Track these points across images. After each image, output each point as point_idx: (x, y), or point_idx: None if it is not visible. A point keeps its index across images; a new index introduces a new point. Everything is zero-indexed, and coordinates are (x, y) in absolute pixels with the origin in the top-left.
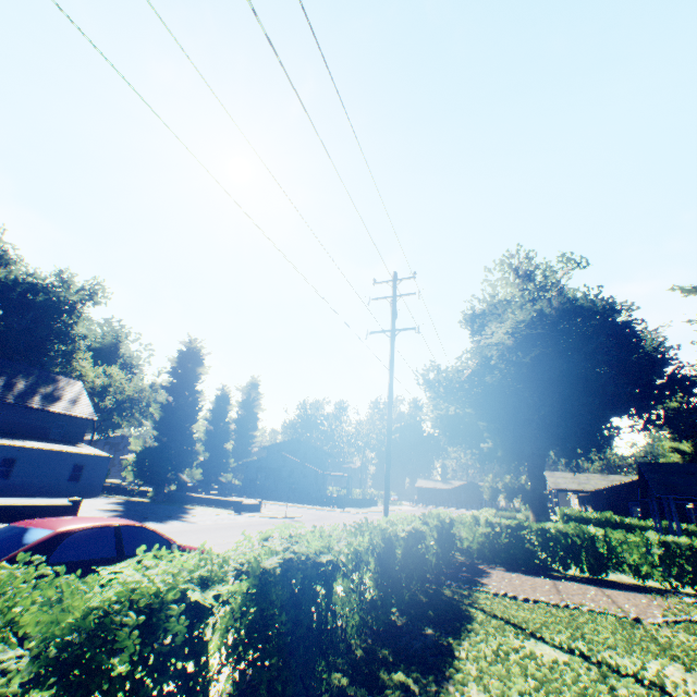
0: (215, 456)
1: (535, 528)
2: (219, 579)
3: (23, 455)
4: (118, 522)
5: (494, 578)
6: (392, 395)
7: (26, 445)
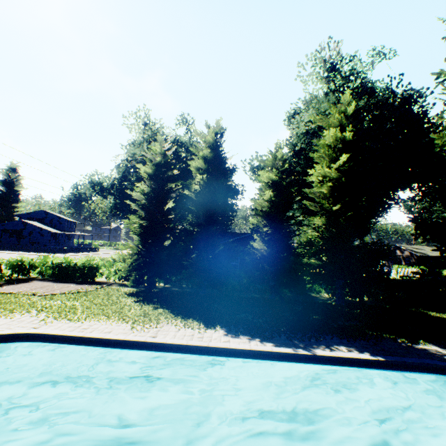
0: None
1: (71, 262)
2: None
3: None
4: None
5: (19, 285)
6: None
7: None
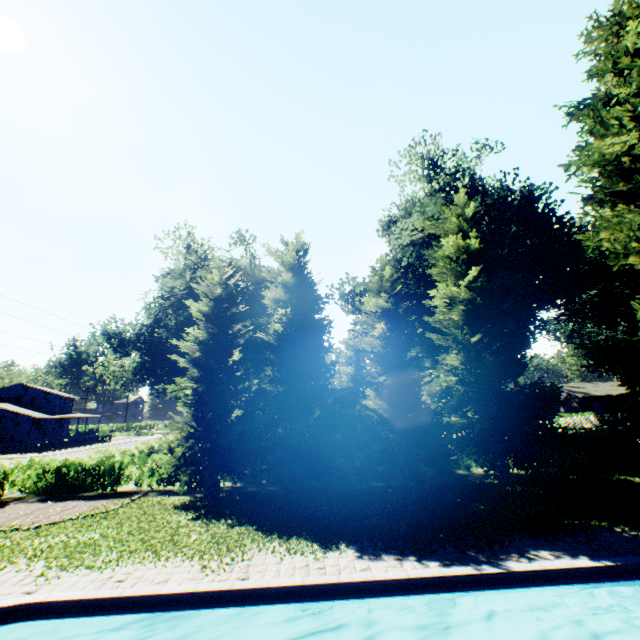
0: None
1: (76, 464)
2: None
3: None
4: None
5: None
6: None
7: None
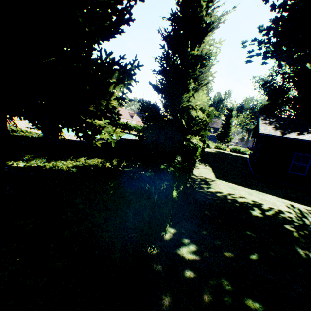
0: None
1: None
2: None
3: None
4: None
5: None
6: None
7: None
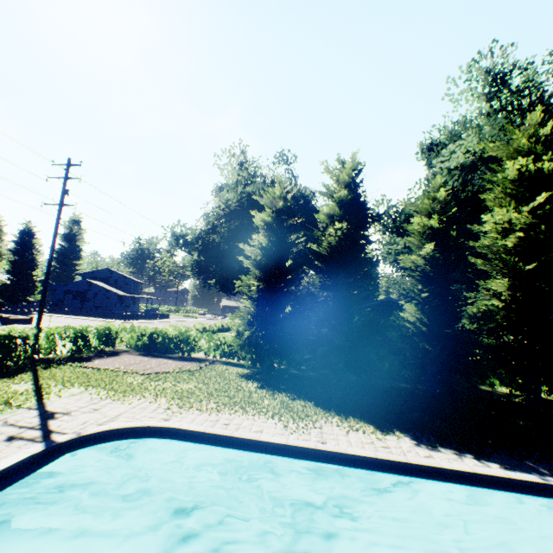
0: (22, 281)
1: (163, 332)
2: None
3: None
4: None
5: (110, 359)
6: (53, 252)
7: None
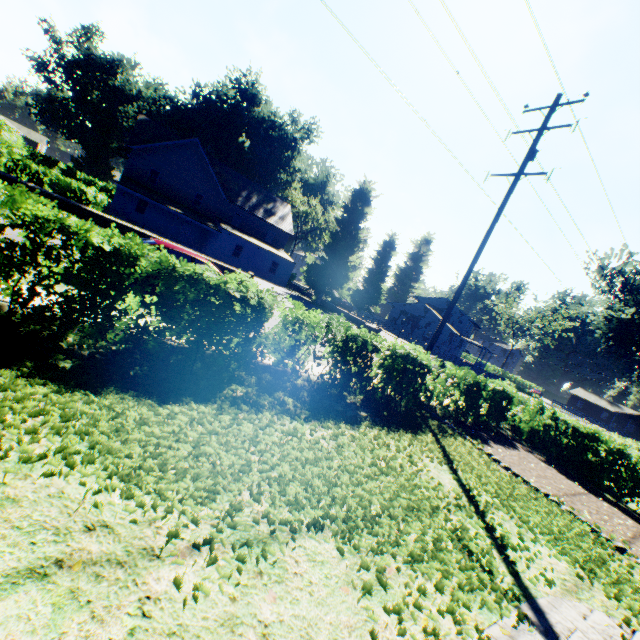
0: (370, 290)
1: (609, 447)
2: (136, 252)
3: (246, 246)
4: (195, 256)
5: (510, 452)
6: (482, 249)
7: (249, 240)
